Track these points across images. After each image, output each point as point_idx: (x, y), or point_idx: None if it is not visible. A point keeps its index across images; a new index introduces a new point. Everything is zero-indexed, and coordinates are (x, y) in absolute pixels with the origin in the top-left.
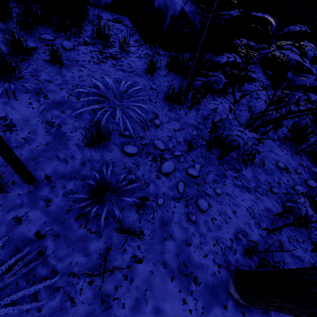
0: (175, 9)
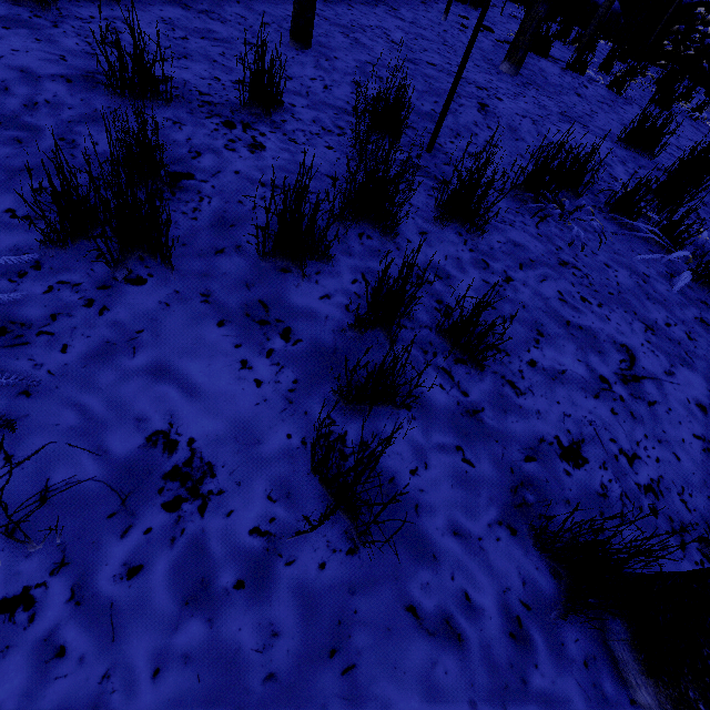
0: (614, 8)
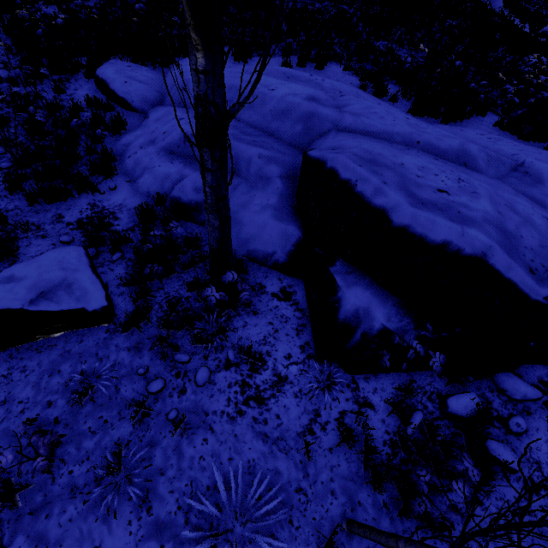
0: (371, 326)
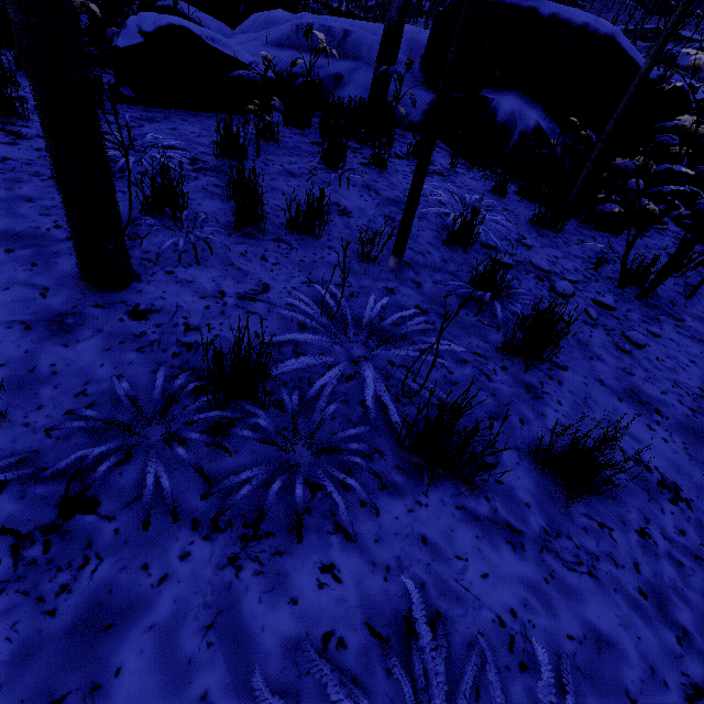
0: (526, 125)
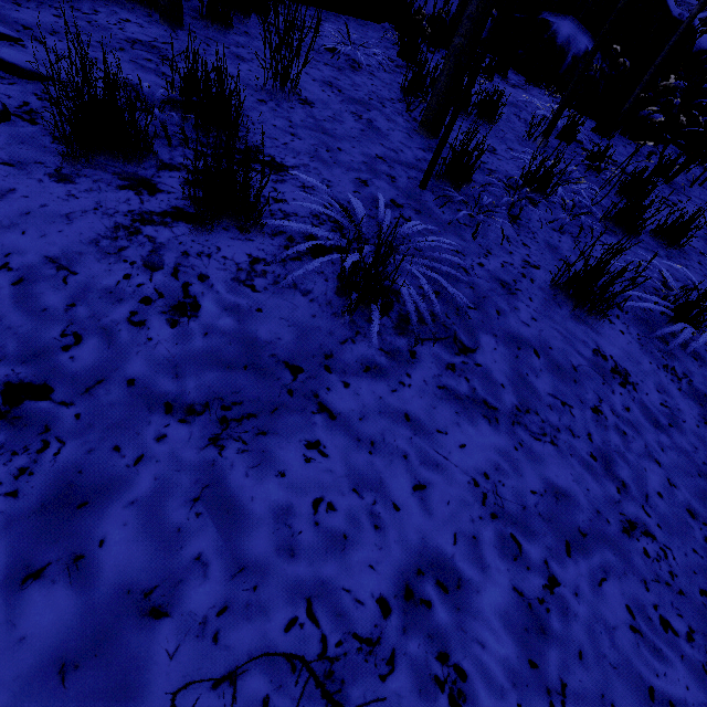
0: (578, 49)
